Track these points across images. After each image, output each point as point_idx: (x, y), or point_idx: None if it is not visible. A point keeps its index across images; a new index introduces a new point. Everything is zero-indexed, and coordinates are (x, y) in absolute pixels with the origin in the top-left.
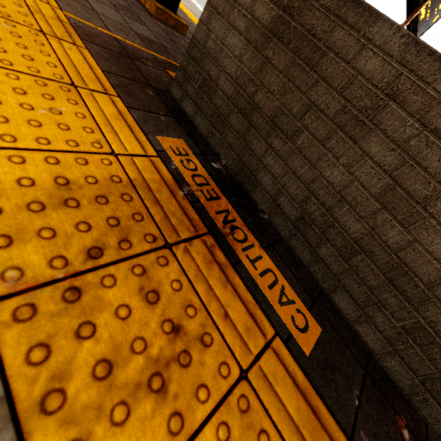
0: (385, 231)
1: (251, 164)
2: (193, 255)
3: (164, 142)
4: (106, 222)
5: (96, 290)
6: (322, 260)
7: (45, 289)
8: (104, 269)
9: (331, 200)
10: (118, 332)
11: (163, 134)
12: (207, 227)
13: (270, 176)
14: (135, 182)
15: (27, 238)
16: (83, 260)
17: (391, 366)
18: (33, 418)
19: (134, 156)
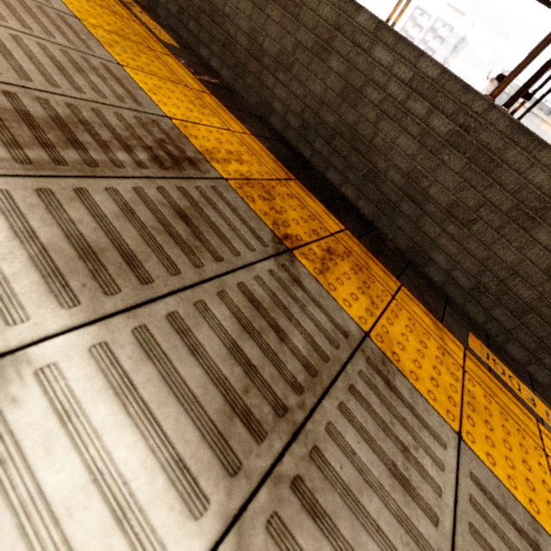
0: None
1: None
2: None
3: None
4: None
5: None
6: (191, 32)
7: None
8: None
9: None
10: None
11: None
12: None
13: None
14: None
15: None
16: None
17: (224, 73)
18: None
19: None
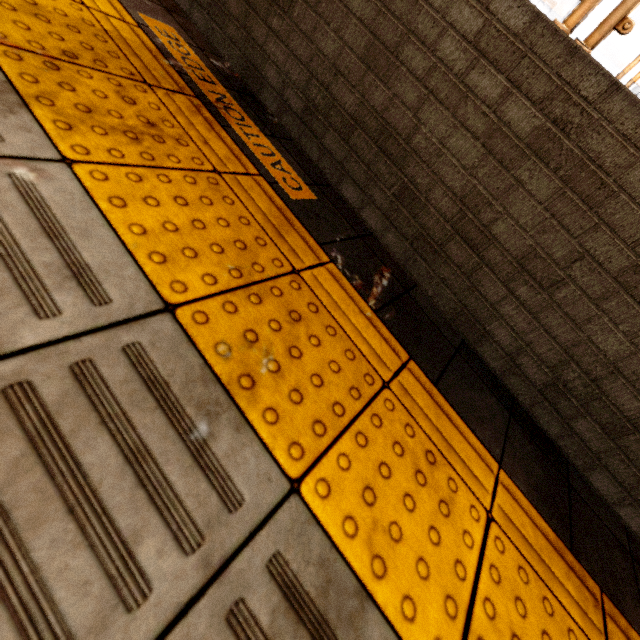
0: (372, 94)
1: (255, 58)
2: (175, 101)
3: (148, 20)
4: (80, 44)
5: (74, 74)
6: (328, 151)
7: (28, 53)
8: (80, 68)
9: (329, 76)
10: (96, 101)
11: (147, 15)
12: (195, 94)
13: (274, 68)
14: (110, 33)
15: (5, 22)
16: (59, 55)
17: (389, 241)
18: (32, 101)
19: (108, 16)
